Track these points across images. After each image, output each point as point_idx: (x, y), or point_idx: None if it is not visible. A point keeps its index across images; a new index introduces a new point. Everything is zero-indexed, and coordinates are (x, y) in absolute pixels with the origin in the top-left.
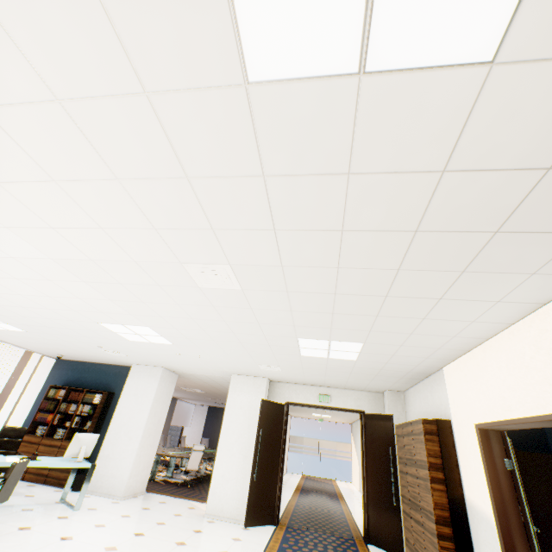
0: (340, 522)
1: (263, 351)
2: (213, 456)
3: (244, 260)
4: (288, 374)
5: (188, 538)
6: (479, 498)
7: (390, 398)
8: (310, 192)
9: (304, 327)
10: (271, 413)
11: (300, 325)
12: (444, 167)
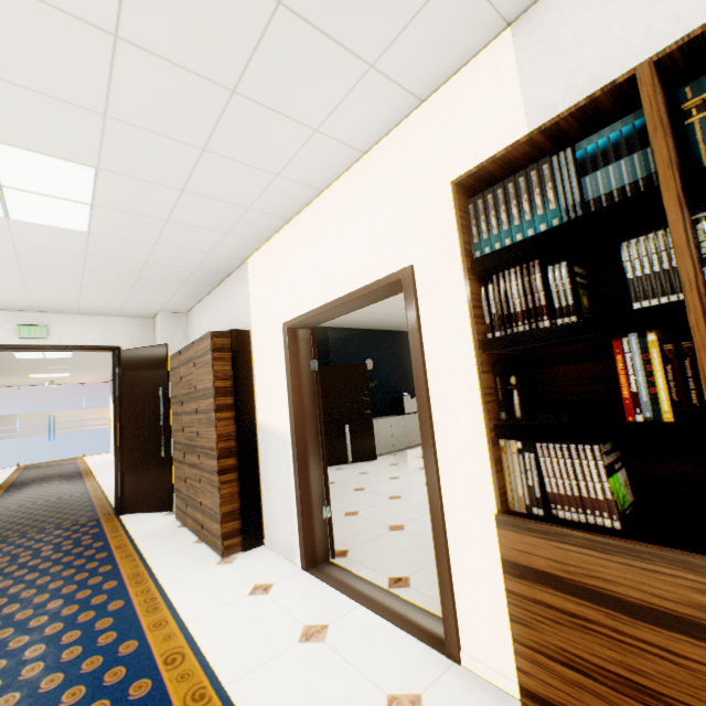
0: (79, 506)
1: None
2: None
3: None
4: None
5: None
6: (275, 413)
7: (165, 323)
8: None
9: None
10: None
11: None
12: None
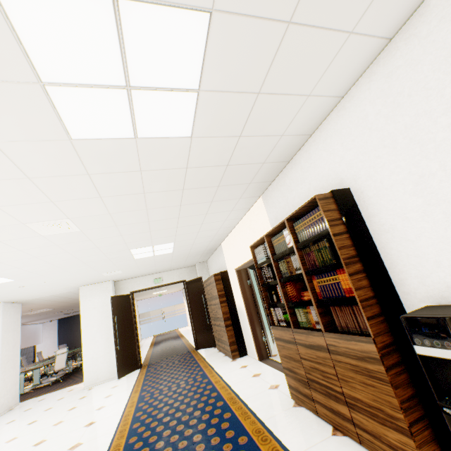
0: (182, 348)
1: (105, 264)
2: (77, 353)
3: (80, 215)
4: (128, 273)
5: (77, 404)
6: (240, 302)
7: (199, 267)
8: (121, 179)
9: (133, 242)
10: (121, 303)
11: (130, 242)
12: (187, 167)
